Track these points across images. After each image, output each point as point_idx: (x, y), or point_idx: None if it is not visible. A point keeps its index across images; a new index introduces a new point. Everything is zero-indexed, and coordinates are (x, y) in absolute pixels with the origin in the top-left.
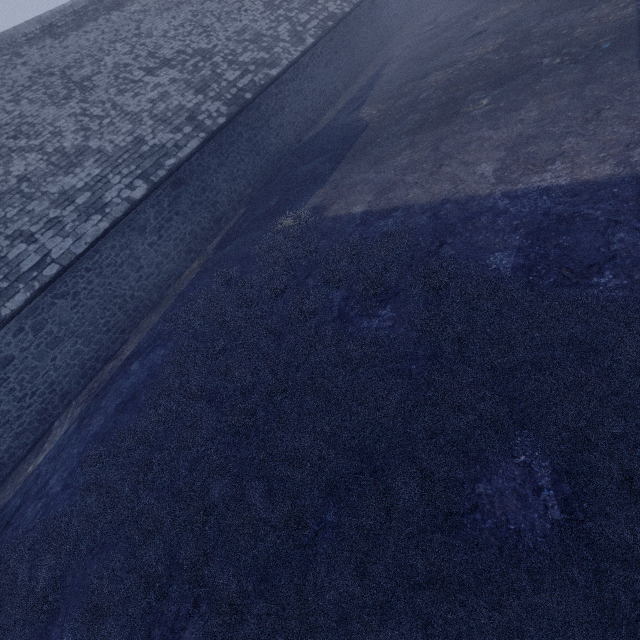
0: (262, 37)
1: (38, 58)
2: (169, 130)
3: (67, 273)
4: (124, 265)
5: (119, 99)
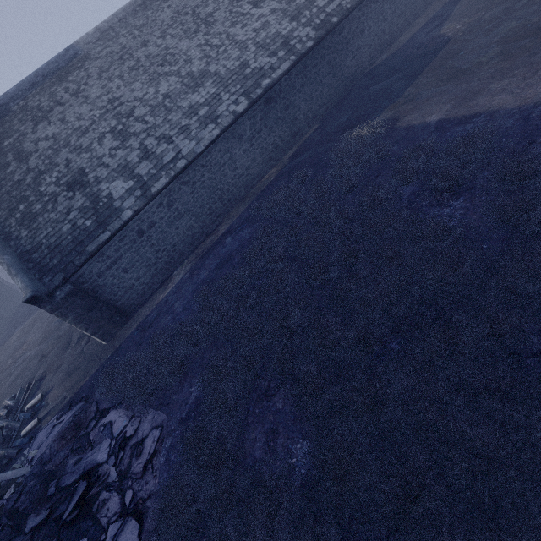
0: None
1: (178, 1)
2: (267, 55)
3: (190, 167)
4: (225, 165)
5: (232, 30)
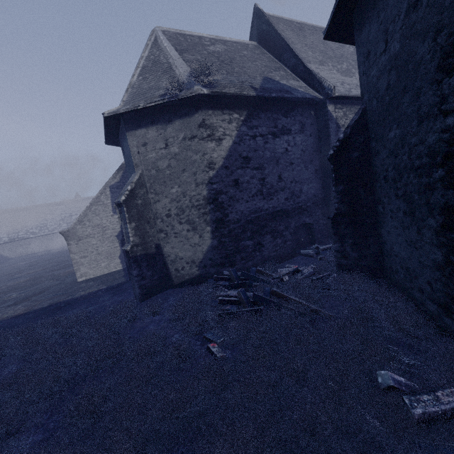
0: None
1: None
2: None
3: None
4: None
5: None
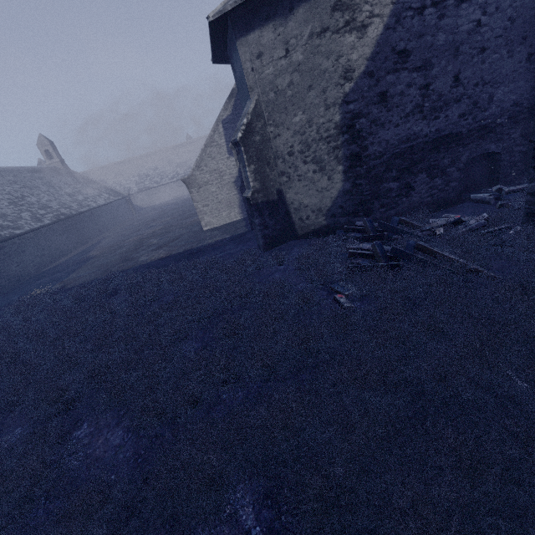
0: (7, 216)
1: None
2: None
3: None
4: None
5: None
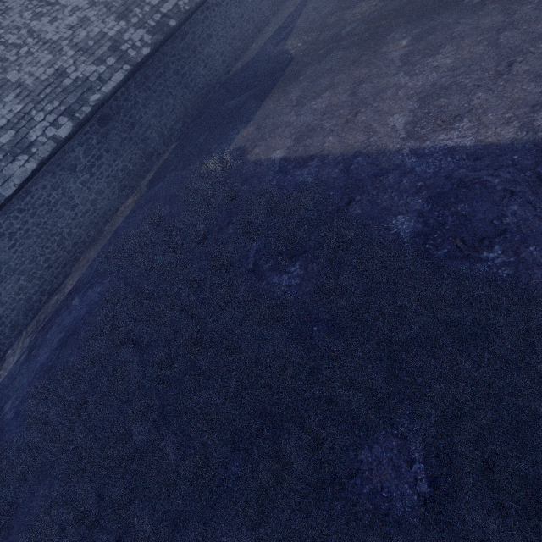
0: None
1: None
2: (91, 61)
3: None
4: (58, 204)
5: (35, 24)
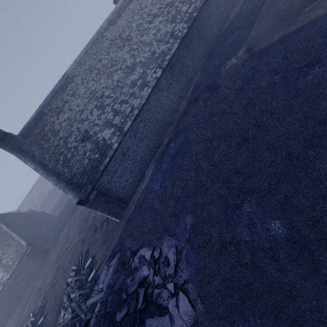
0: None
1: (110, 35)
2: (164, 44)
3: (140, 112)
4: (158, 107)
5: (142, 39)
